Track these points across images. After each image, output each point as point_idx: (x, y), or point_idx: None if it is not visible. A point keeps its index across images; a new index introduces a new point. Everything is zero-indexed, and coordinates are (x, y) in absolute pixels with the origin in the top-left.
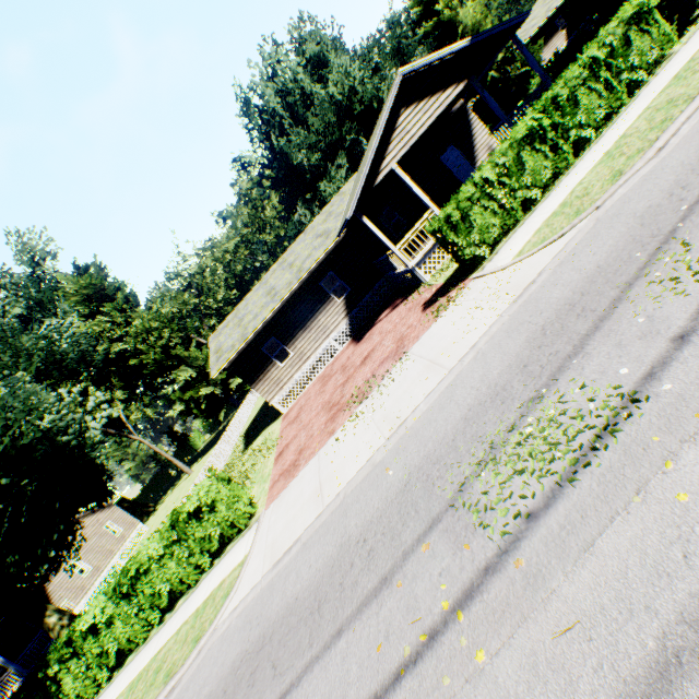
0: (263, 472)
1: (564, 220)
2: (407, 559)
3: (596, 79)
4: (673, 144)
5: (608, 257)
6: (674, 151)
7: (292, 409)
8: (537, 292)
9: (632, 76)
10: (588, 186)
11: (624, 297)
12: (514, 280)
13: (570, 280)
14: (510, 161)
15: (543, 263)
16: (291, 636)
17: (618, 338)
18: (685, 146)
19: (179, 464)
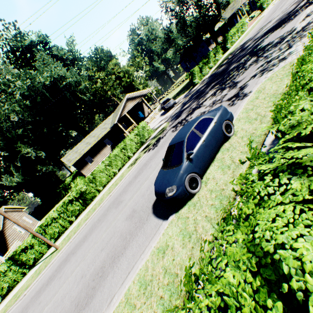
0: None
1: None
2: None
3: None
4: None
5: None
6: None
7: None
8: None
9: None
10: None
11: None
12: None
13: None
14: None
15: None
16: None
17: None
18: None
19: None
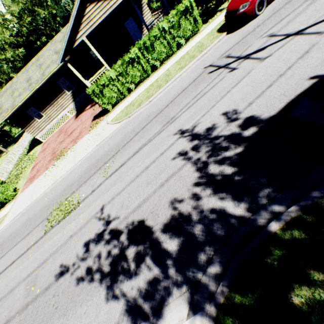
0: (26, 173)
1: (124, 114)
2: (34, 229)
3: (170, 32)
4: (152, 103)
5: (112, 147)
6: (149, 107)
7: (46, 141)
8: (101, 147)
9: (179, 41)
10: (137, 100)
11: (101, 168)
12: (104, 134)
13: (105, 149)
14: (123, 69)
15: (110, 132)
16: (8, 243)
17: (91, 183)
18: (150, 109)
19: None
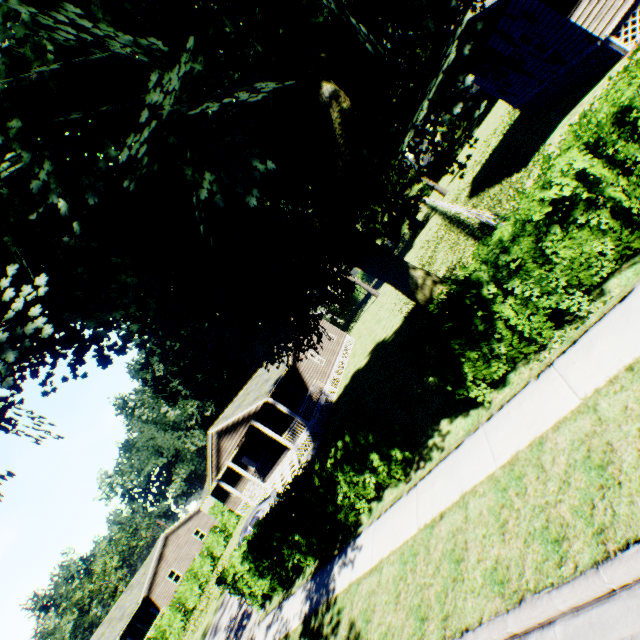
0: None
1: None
2: None
3: None
4: None
5: None
6: None
7: None
8: None
9: None
10: None
11: None
12: None
13: None
14: None
15: None
16: None
17: None
18: None
19: (366, 288)
